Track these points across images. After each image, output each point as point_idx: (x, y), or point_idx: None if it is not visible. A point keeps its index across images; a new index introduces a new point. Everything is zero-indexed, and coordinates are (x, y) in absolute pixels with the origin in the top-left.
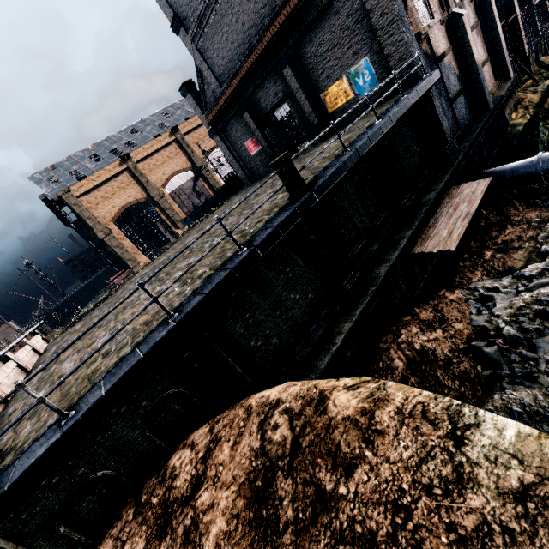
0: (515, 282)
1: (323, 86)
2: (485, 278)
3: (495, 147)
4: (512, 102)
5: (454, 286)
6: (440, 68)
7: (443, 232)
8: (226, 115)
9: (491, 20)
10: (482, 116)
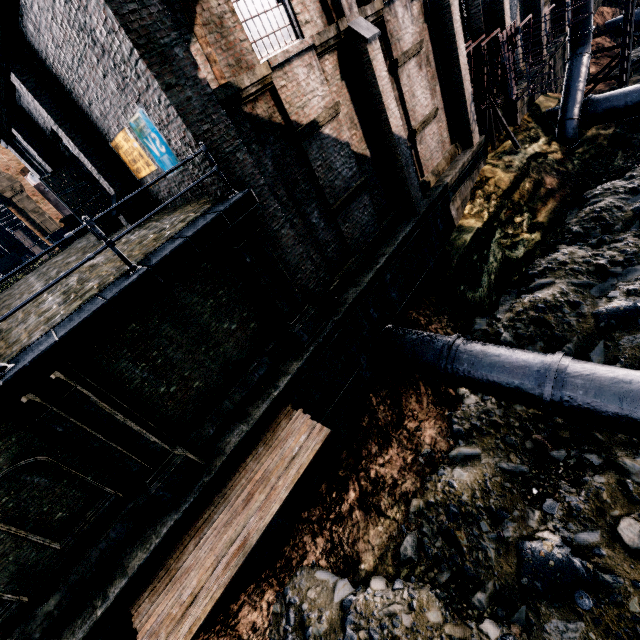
0: (335, 632)
1: (105, 130)
2: (322, 563)
3: (419, 276)
4: (470, 185)
5: (273, 574)
6: (307, 151)
7: (192, 577)
8: None
9: (450, 39)
10: (404, 223)
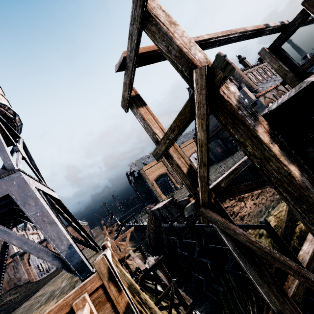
0: None
1: None
2: None
3: None
4: None
5: None
6: None
7: None
8: (210, 140)
9: None
10: None
